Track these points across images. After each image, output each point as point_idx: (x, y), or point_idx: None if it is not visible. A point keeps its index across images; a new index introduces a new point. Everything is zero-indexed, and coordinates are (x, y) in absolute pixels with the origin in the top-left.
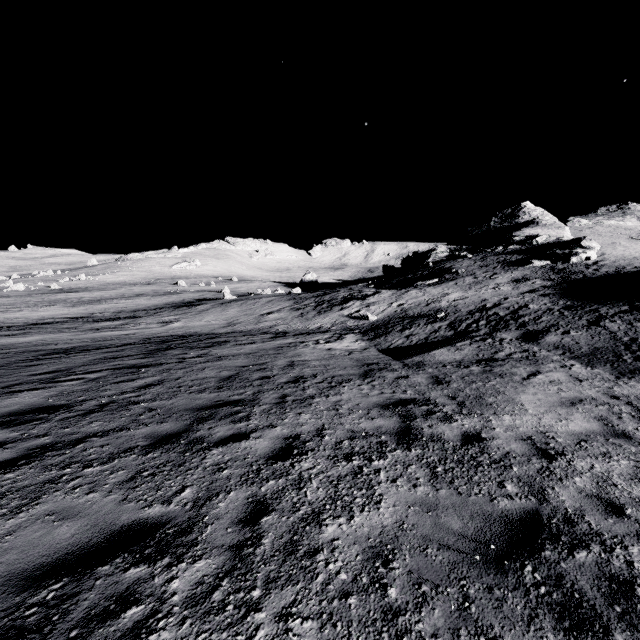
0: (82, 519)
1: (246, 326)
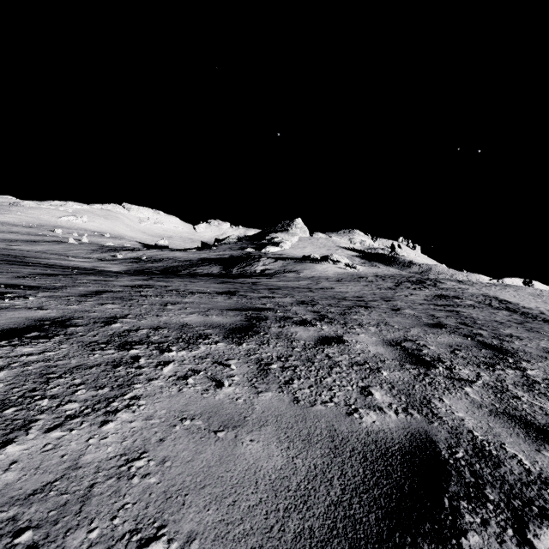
0: None
1: (52, 252)
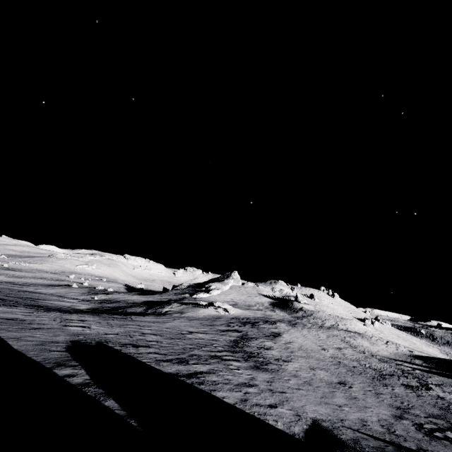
0: (1, 293)
1: (58, 294)
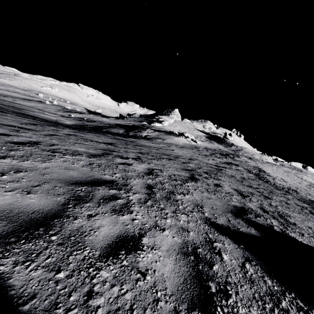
0: None
1: (37, 107)
